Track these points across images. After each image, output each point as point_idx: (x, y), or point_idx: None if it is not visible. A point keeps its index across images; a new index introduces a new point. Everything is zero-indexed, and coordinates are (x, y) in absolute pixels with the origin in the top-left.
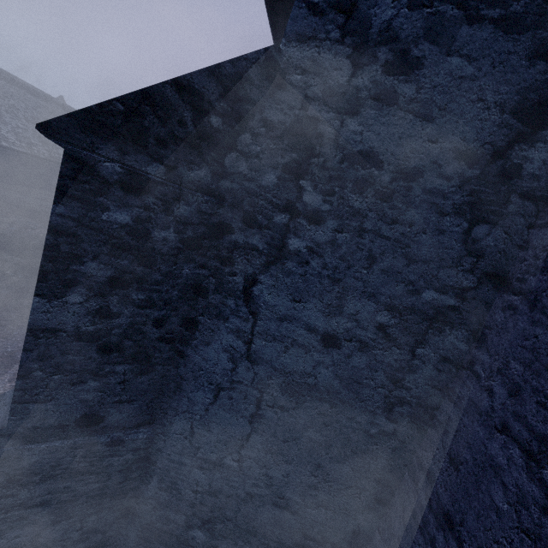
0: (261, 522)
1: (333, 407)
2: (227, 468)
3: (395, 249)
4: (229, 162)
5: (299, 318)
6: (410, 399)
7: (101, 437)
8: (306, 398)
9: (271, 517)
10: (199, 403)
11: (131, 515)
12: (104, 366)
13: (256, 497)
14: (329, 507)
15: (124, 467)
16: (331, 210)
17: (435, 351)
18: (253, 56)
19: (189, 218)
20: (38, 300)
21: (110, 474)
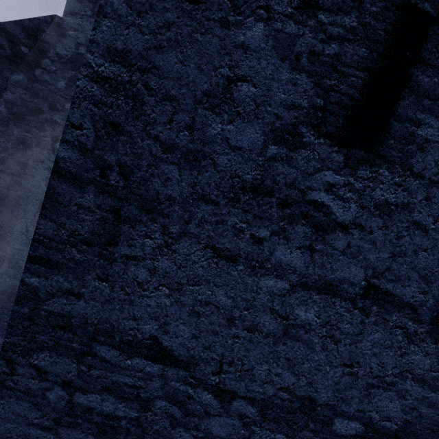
0: None
1: None
2: None
3: None
4: (38, 74)
5: None
6: None
7: None
8: None
9: None
10: (30, 212)
11: None
12: None
13: None
14: None
15: None
16: None
17: None
18: (43, 19)
19: (15, 102)
20: None
21: None
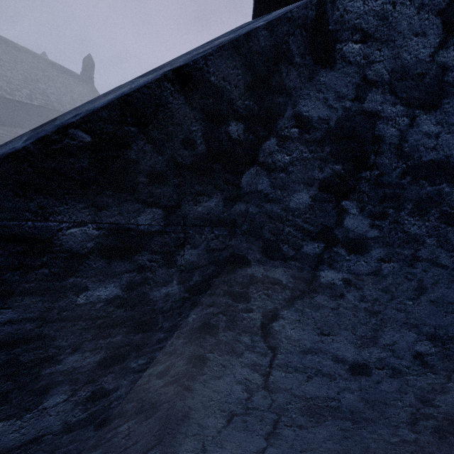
0: None
1: (355, 423)
2: None
3: (451, 279)
4: (247, 180)
5: (326, 351)
6: (437, 415)
7: None
8: (327, 418)
9: None
10: (210, 427)
11: None
12: (105, 435)
13: None
14: None
15: None
16: (380, 236)
17: None
18: (299, 14)
19: (196, 262)
20: (1, 424)
21: None
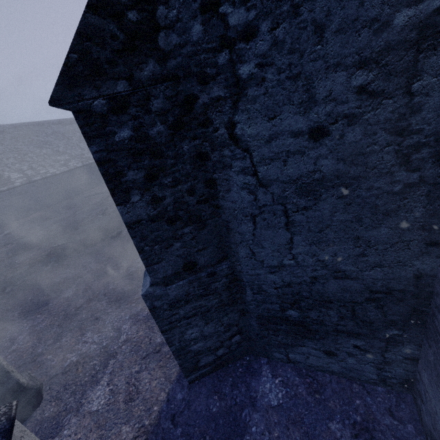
0: (331, 293)
1: (348, 187)
2: (288, 267)
3: None
4: (163, 43)
5: (282, 132)
6: (426, 140)
7: (201, 273)
8: (320, 192)
9: (337, 287)
10: (246, 233)
11: (246, 313)
12: (177, 232)
13: (319, 278)
14: (382, 265)
15: (225, 287)
16: (258, 13)
17: (436, 74)
18: None
19: (164, 108)
20: (119, 208)
21: (219, 293)
